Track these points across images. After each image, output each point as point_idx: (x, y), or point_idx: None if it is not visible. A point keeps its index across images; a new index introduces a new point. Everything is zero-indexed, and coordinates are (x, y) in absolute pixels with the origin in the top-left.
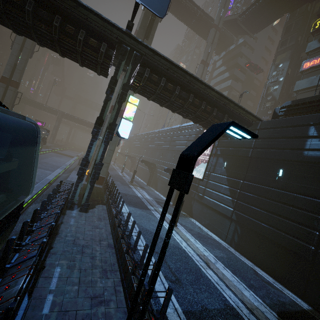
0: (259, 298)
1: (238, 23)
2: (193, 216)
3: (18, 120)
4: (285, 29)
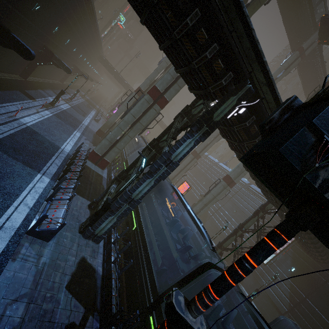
0: None
1: None
2: (243, 283)
3: (289, 321)
4: None
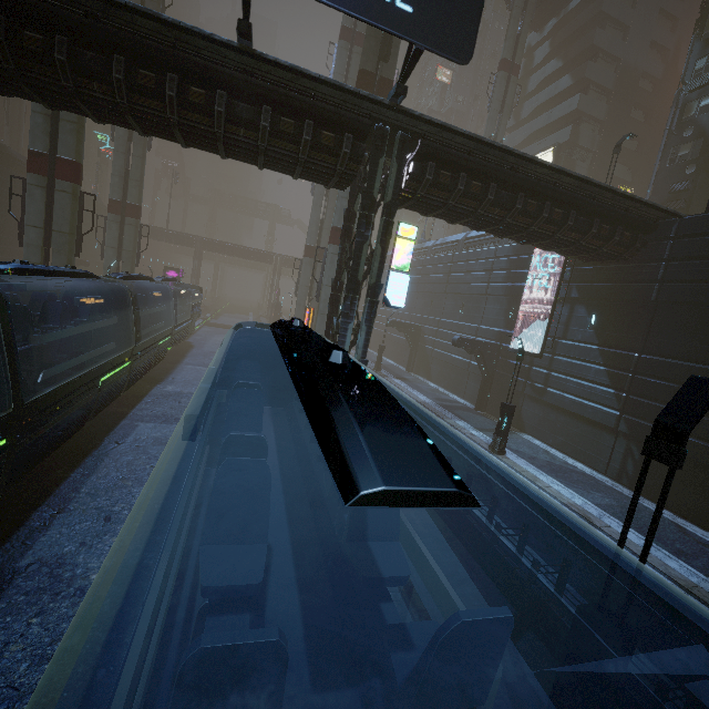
0: (698, 571)
1: None
2: (526, 429)
3: None
4: None
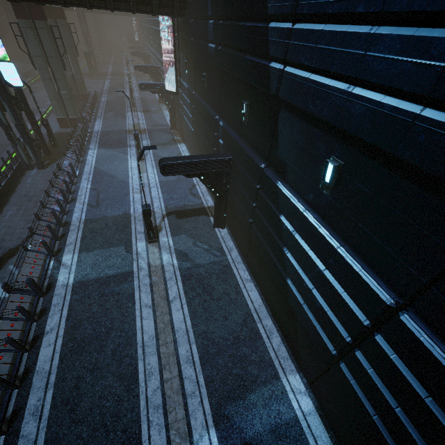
0: (165, 205)
1: None
2: (184, 140)
3: None
4: None
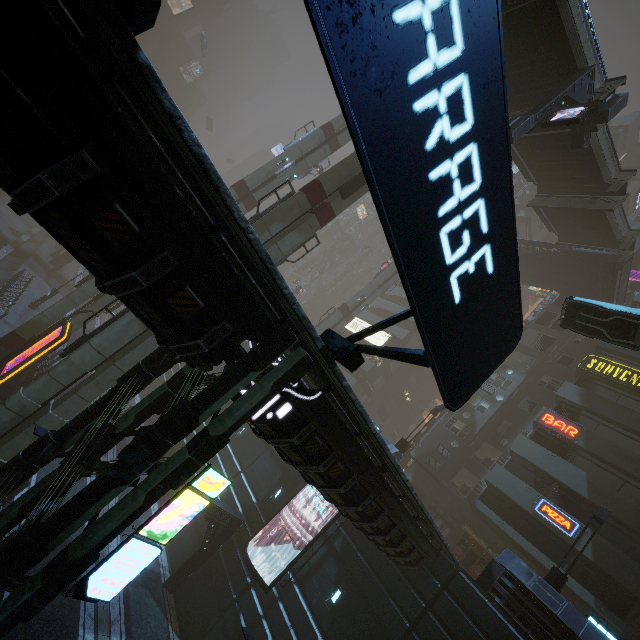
0: None
1: None
2: None
3: None
4: (542, 313)
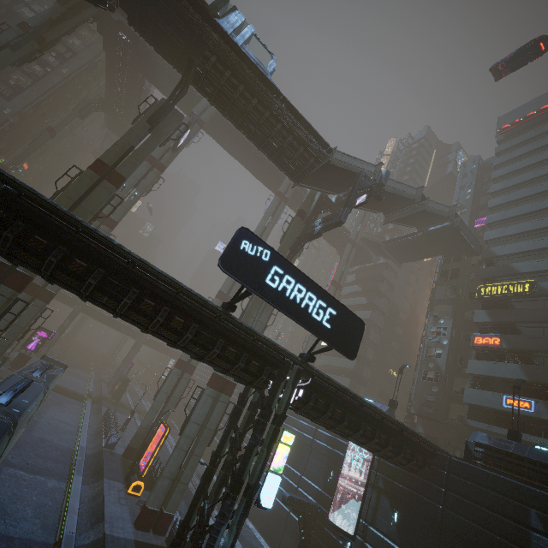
0: None
1: (382, 249)
2: None
3: None
4: (440, 273)
